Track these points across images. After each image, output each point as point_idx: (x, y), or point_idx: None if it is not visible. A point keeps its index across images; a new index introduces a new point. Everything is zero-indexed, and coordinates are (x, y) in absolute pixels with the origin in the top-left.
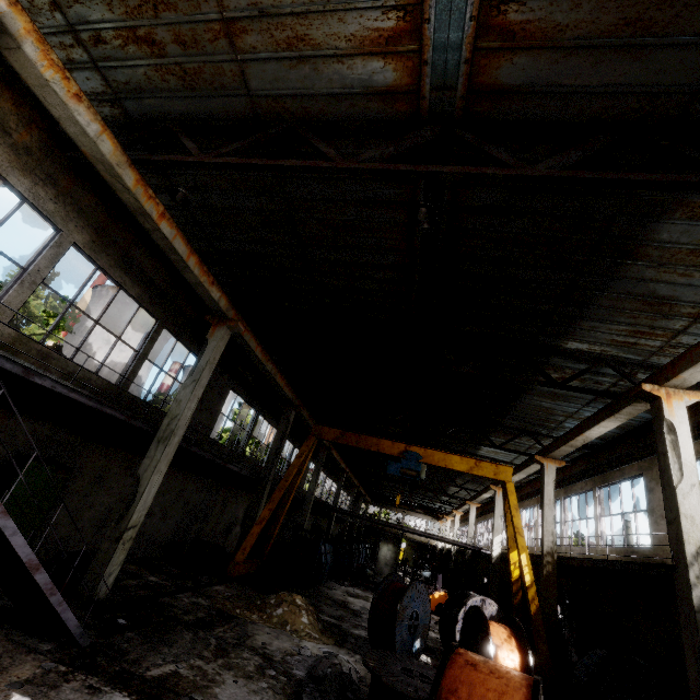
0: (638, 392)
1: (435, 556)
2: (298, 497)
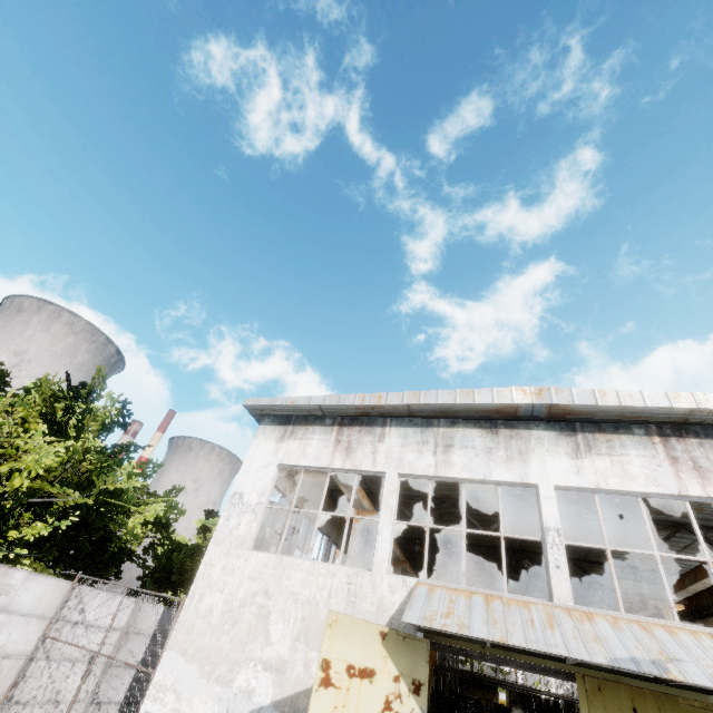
0: (649, 604)
1: (542, 709)
2: None
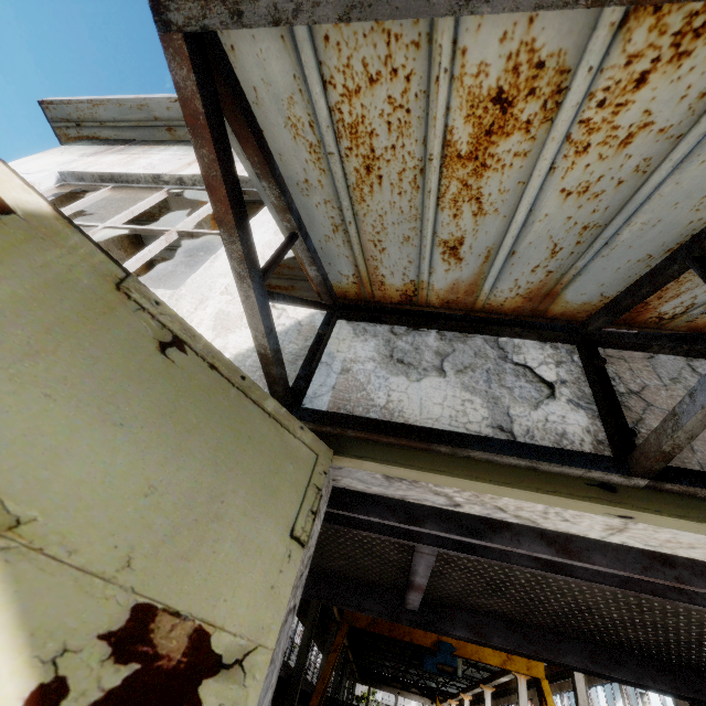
0: None
1: None
2: (309, 690)
